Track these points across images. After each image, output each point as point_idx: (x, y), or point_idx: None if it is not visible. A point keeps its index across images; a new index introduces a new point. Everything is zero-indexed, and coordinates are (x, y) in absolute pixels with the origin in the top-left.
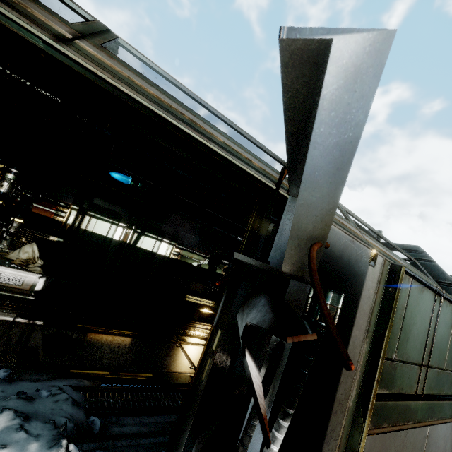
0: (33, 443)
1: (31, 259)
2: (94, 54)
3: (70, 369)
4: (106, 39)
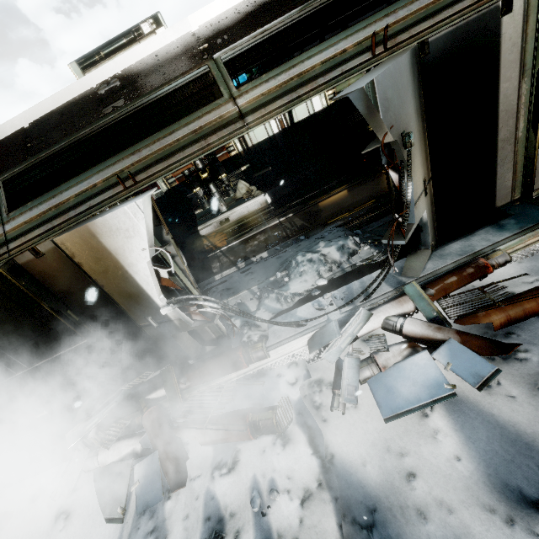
0: (339, 242)
1: (248, 190)
2: (247, 103)
3: (327, 222)
4: (228, 76)
